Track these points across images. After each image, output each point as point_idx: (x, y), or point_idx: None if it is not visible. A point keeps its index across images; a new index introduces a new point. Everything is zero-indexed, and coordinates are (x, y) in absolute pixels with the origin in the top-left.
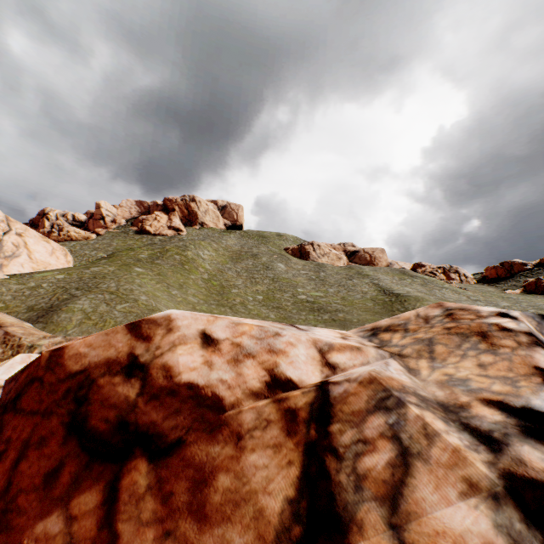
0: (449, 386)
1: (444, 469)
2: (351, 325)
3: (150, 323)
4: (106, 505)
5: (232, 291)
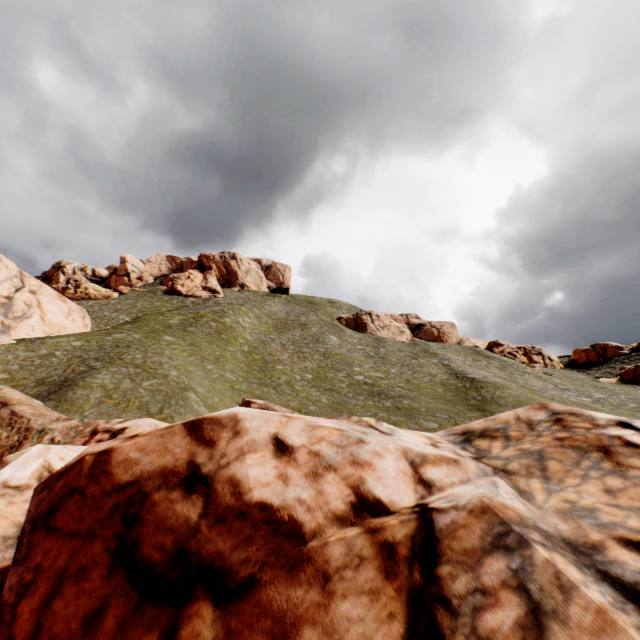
0: (573, 517)
1: (588, 636)
2: (419, 415)
3: (213, 423)
4: None
5: (276, 368)
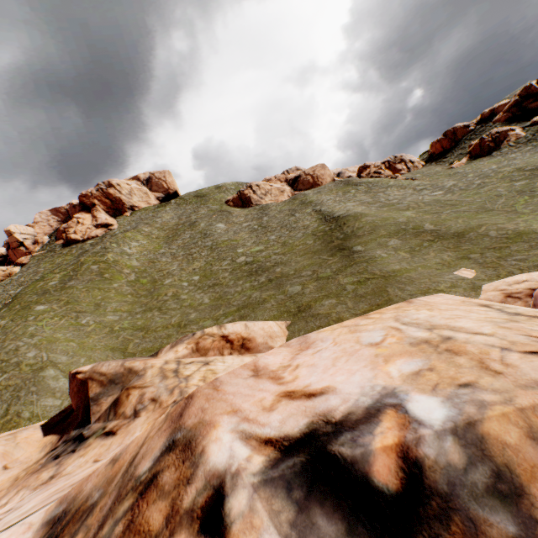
0: None
1: None
2: (287, 281)
3: None
4: None
5: (165, 284)
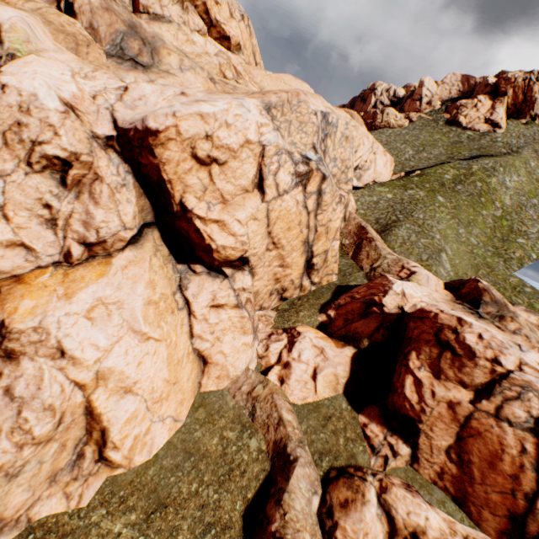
0: None
1: (524, 405)
2: None
3: (464, 321)
4: (438, 354)
5: (516, 241)
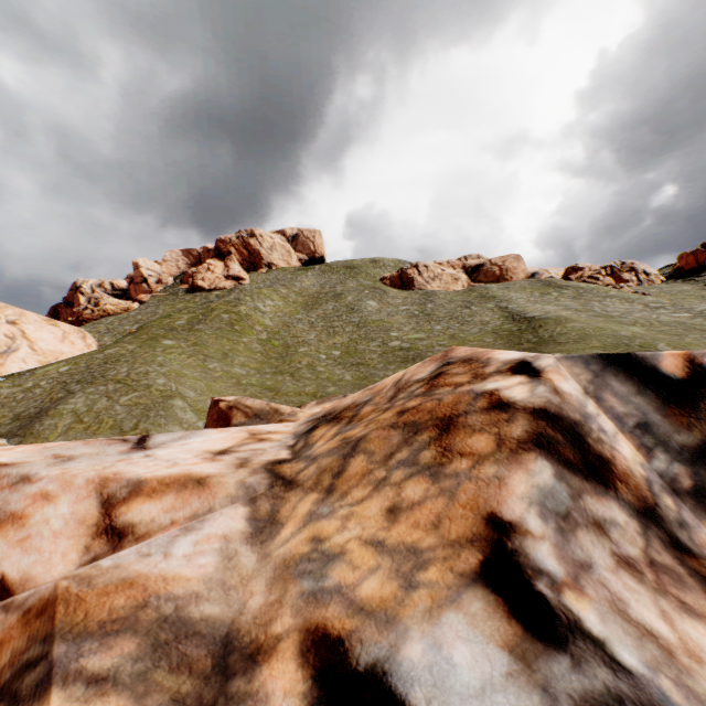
0: (290, 577)
1: None
2: None
3: None
4: None
5: (299, 351)
